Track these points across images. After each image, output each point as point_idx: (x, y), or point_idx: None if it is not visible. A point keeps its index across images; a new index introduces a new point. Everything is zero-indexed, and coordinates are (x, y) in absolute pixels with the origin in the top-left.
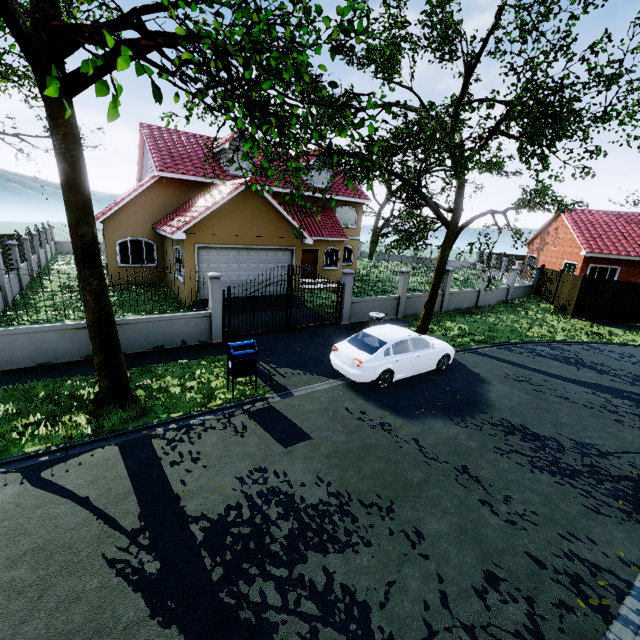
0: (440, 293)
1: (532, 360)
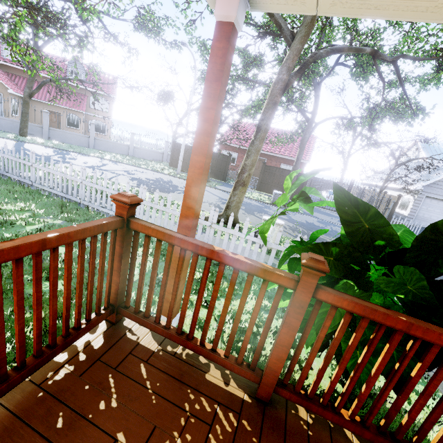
0: (86, 136)
1: (40, 147)
